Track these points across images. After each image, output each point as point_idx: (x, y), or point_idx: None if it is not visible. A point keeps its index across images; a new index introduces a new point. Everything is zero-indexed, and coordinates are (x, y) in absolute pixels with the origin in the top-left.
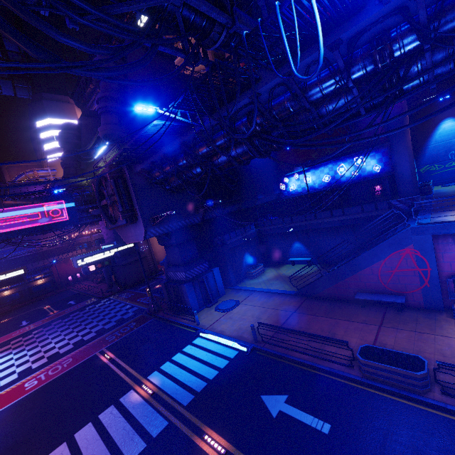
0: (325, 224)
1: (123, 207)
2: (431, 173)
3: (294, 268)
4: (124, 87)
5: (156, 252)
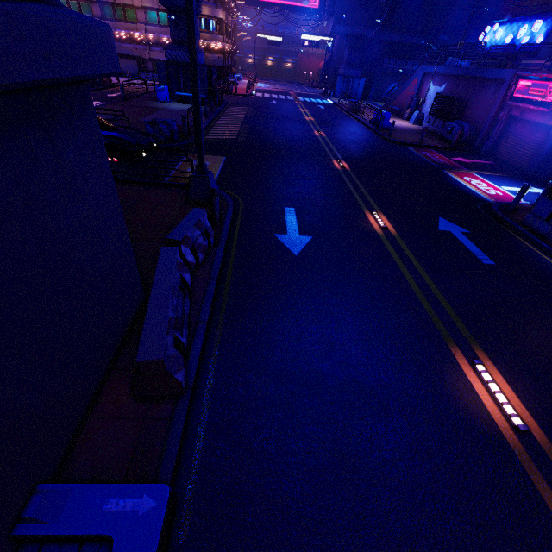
0: None
1: (329, 4)
2: None
3: None
4: None
5: None
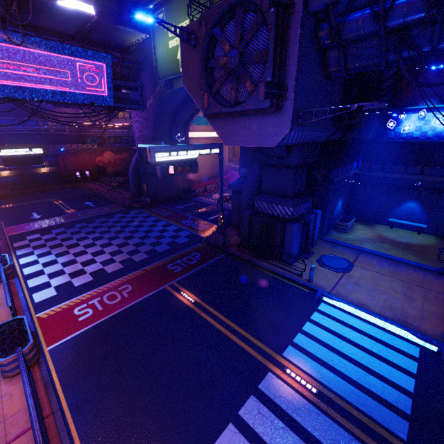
0: None
1: (273, 74)
2: None
3: (397, 232)
4: None
5: None
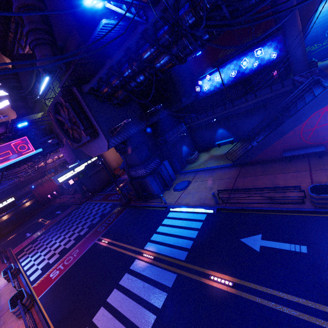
0: (241, 109)
1: (84, 125)
2: (311, 53)
3: (221, 148)
4: (46, 17)
5: (110, 162)
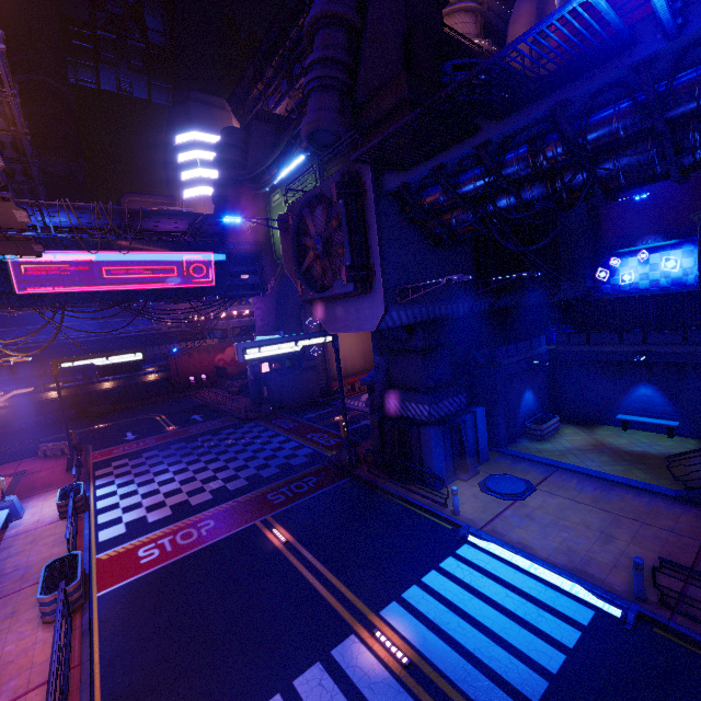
0: None
1: (353, 257)
2: None
3: (632, 436)
4: (356, 45)
5: (332, 360)
